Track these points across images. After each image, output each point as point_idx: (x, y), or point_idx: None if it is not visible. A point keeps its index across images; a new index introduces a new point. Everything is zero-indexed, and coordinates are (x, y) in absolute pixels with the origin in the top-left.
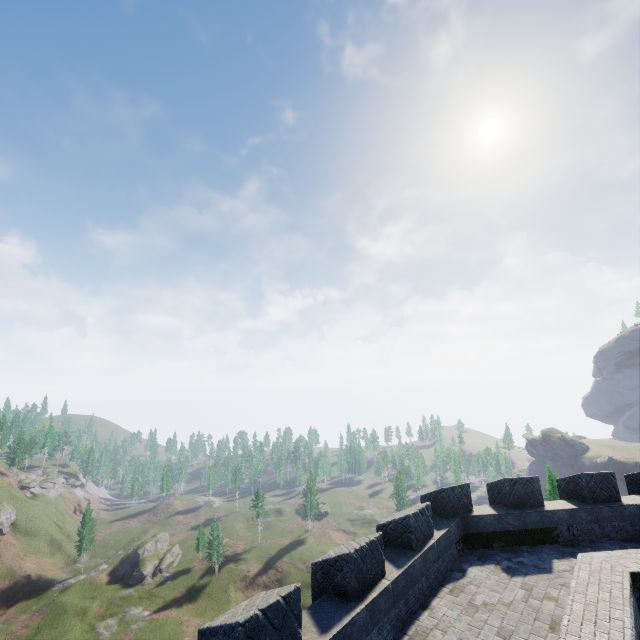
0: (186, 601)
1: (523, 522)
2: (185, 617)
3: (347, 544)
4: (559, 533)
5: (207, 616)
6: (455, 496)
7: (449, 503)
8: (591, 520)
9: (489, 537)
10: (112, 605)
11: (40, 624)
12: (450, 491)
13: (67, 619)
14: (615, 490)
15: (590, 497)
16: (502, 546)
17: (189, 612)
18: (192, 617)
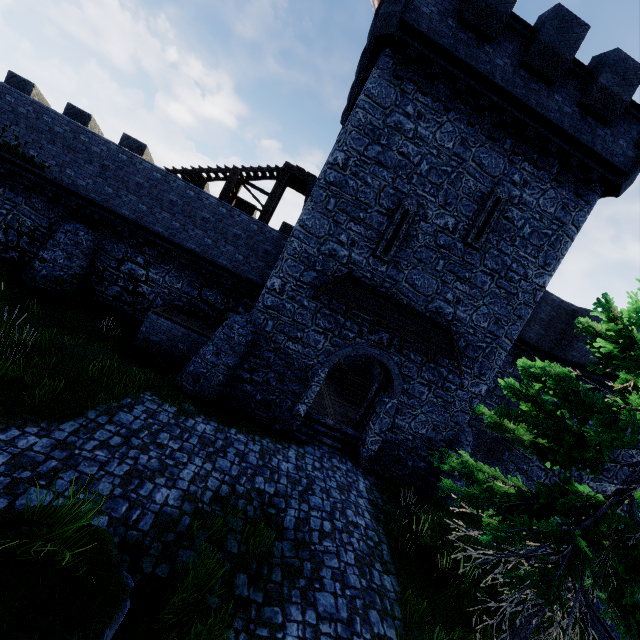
0: None
1: None
2: None
3: None
4: None
5: None
6: None
7: None
8: None
9: None
10: None
11: None
12: None
13: None
14: (85, 125)
15: None
16: None
17: None
18: None
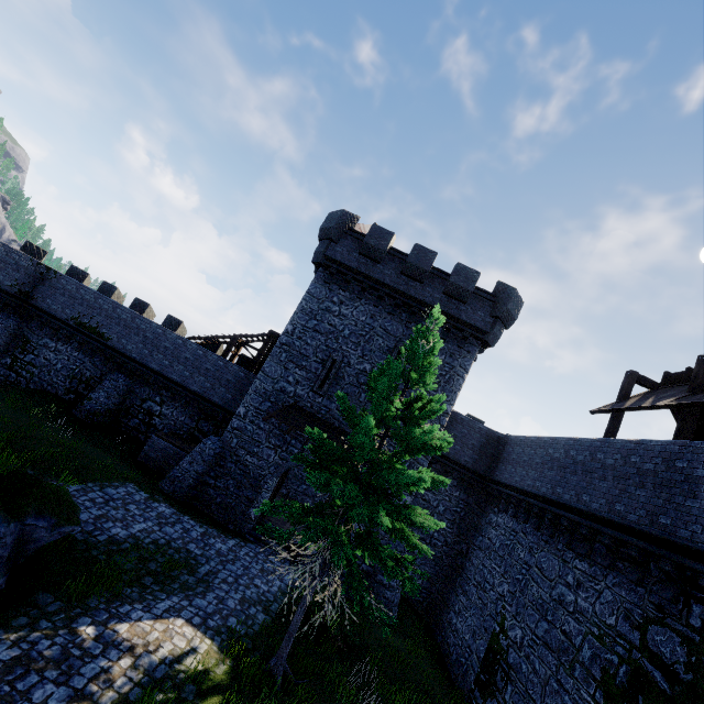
0: None
1: None
2: None
3: None
4: None
5: None
6: (76, 272)
7: (71, 271)
8: None
9: None
10: None
11: None
12: (75, 268)
13: None
14: (144, 310)
15: (131, 306)
16: None
17: None
18: None
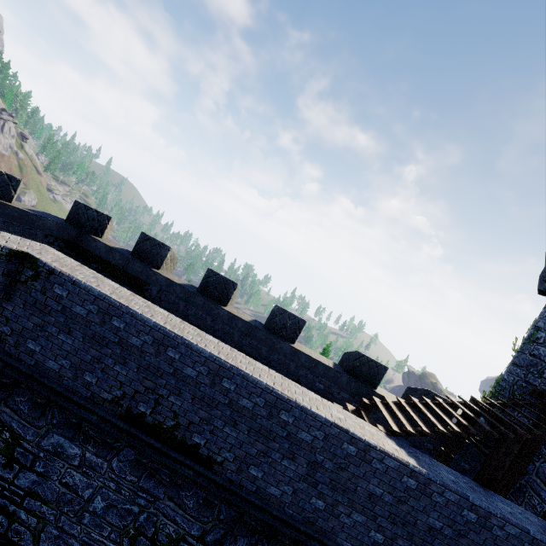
0: None
1: (126, 264)
2: None
3: None
4: (149, 289)
5: None
6: (86, 214)
7: (75, 214)
8: (182, 298)
9: (93, 257)
10: None
11: None
12: (83, 207)
13: None
14: (227, 296)
15: (202, 287)
16: (98, 269)
17: None
18: None
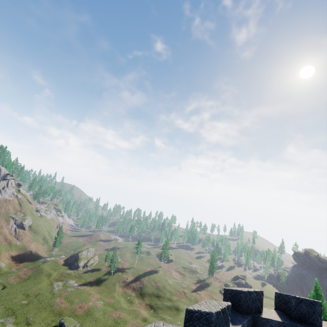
0: (95, 284)
1: None
2: (92, 292)
3: (157, 326)
4: None
5: (103, 295)
6: (251, 298)
7: (245, 303)
8: None
9: None
10: (62, 276)
11: (31, 275)
12: (247, 294)
13: (42, 276)
14: None
15: None
16: None
17: (95, 290)
18: (96, 293)
